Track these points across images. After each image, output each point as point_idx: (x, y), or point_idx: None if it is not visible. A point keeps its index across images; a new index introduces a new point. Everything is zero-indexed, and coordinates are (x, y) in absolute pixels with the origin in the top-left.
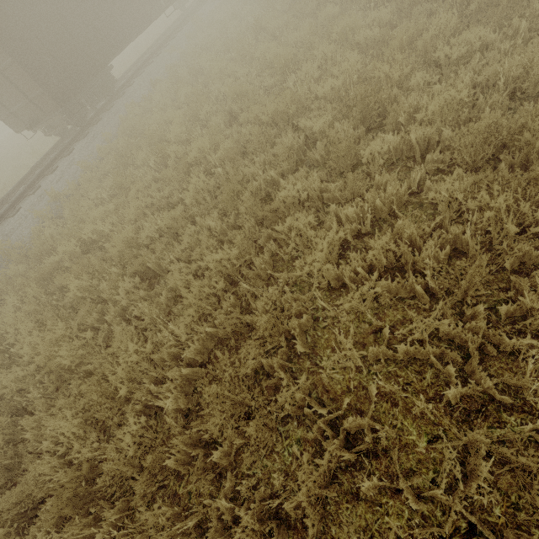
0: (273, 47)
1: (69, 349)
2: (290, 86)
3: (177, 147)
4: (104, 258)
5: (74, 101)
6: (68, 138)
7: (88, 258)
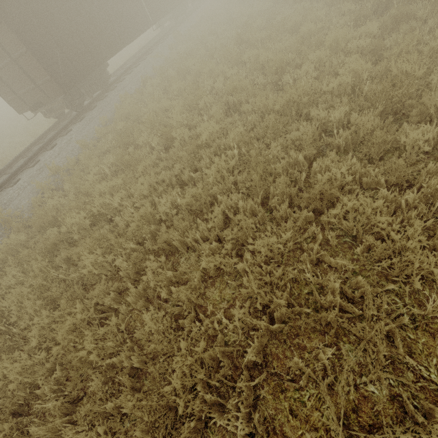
0: (264, 52)
1: (97, 342)
2: (290, 83)
3: (183, 130)
4: (120, 232)
5: (75, 89)
6: (64, 121)
7: (101, 232)
